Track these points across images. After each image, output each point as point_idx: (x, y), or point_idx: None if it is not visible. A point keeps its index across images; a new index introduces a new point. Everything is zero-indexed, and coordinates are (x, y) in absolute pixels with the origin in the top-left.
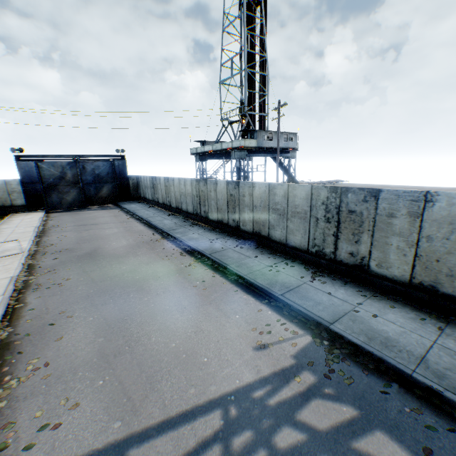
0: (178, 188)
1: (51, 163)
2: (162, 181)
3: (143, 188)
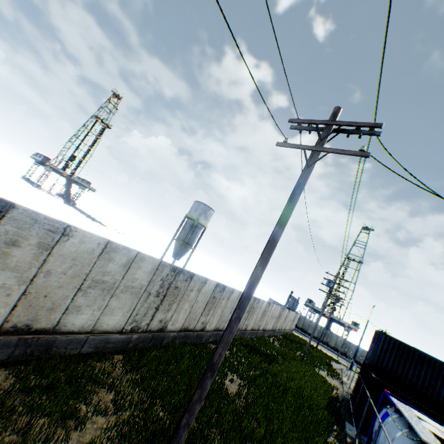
0: (360, 352)
1: (292, 300)
2: (341, 338)
3: (305, 324)
